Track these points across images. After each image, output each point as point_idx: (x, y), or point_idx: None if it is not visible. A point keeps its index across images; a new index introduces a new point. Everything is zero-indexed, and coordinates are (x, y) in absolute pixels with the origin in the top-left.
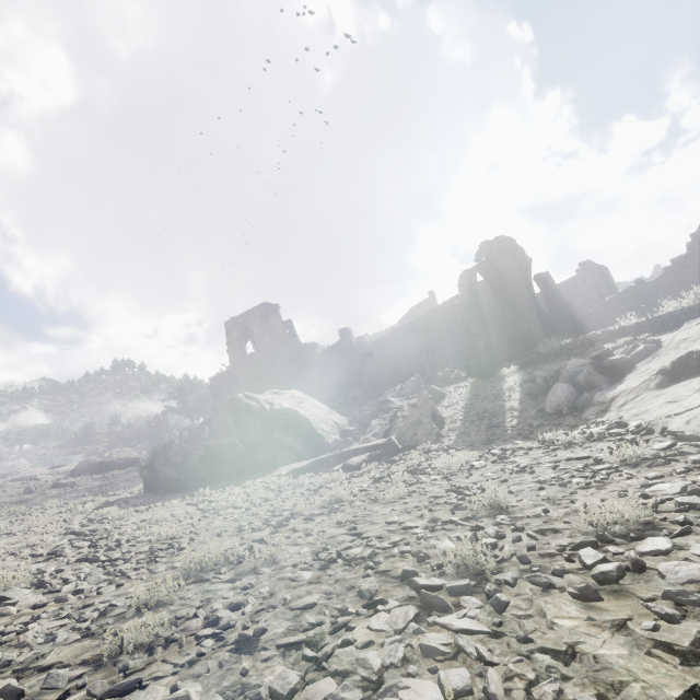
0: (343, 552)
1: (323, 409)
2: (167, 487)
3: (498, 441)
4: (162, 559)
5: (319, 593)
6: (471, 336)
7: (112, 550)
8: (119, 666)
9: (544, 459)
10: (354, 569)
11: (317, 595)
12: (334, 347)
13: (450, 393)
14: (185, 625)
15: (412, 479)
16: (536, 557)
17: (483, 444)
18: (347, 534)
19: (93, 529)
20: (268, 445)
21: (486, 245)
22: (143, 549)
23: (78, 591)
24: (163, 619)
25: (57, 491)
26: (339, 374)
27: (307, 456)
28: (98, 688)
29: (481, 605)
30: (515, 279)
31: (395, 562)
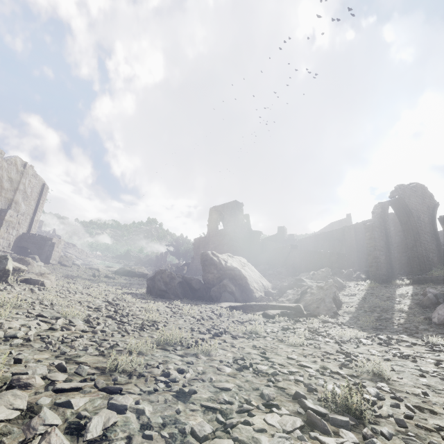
0: (254, 365)
1: (257, 274)
2: (158, 294)
3: (384, 330)
4: (147, 330)
5: (234, 384)
6: (376, 250)
7: (123, 317)
8: (113, 377)
9: (426, 355)
10: (260, 378)
11: (232, 384)
12: (272, 237)
13: (350, 286)
14: (151, 369)
15: (311, 336)
16: (412, 425)
17: (372, 329)
18: (258, 355)
19: (117, 303)
20: (218, 286)
21: (400, 187)
22: (139, 322)
23: (103, 330)
24: (140, 362)
25: (106, 279)
26: (272, 255)
27: (241, 301)
28: (100, 384)
29: (357, 441)
30: (421, 216)
31: (290, 385)
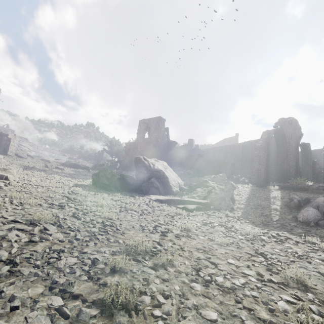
0: (212, 276)
1: (174, 174)
2: (102, 186)
3: (269, 226)
4: (110, 232)
5: (214, 309)
6: (259, 164)
7: (85, 215)
8: (116, 321)
9: (312, 254)
10: (227, 296)
11: (216, 313)
12: (183, 146)
13: (238, 187)
14: (142, 298)
15: (227, 232)
16: None
17: (261, 224)
18: (206, 260)
19: (74, 198)
20: (147, 183)
21: (282, 120)
22: (99, 220)
23: (77, 238)
24: (126, 285)
25: (57, 170)
26: (183, 160)
27: (163, 194)
28: None
29: None
30: (291, 142)
31: (252, 303)
